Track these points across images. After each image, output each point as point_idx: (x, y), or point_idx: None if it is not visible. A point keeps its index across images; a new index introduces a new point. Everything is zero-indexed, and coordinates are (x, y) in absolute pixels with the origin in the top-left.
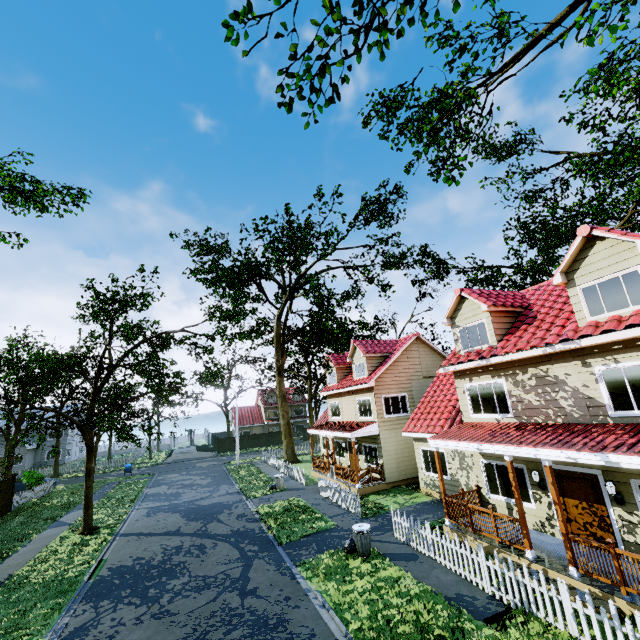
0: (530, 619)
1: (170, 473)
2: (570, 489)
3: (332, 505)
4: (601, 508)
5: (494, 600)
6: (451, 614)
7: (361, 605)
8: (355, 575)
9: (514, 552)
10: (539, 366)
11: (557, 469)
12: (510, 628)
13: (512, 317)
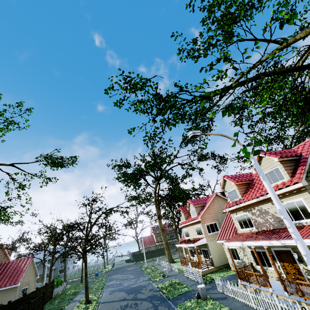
0: None
1: (115, 274)
2: (284, 258)
3: (191, 280)
4: (296, 265)
5: None
6: None
7: None
8: (200, 307)
9: (265, 290)
10: (258, 206)
11: (277, 250)
12: None
13: (246, 185)
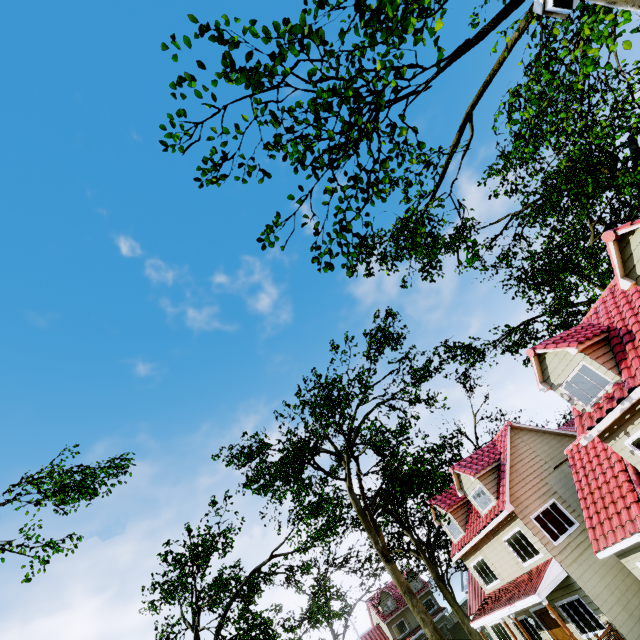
0: None
1: None
2: None
3: None
4: None
5: None
6: None
7: None
8: None
9: None
10: None
11: None
12: None
13: (604, 345)
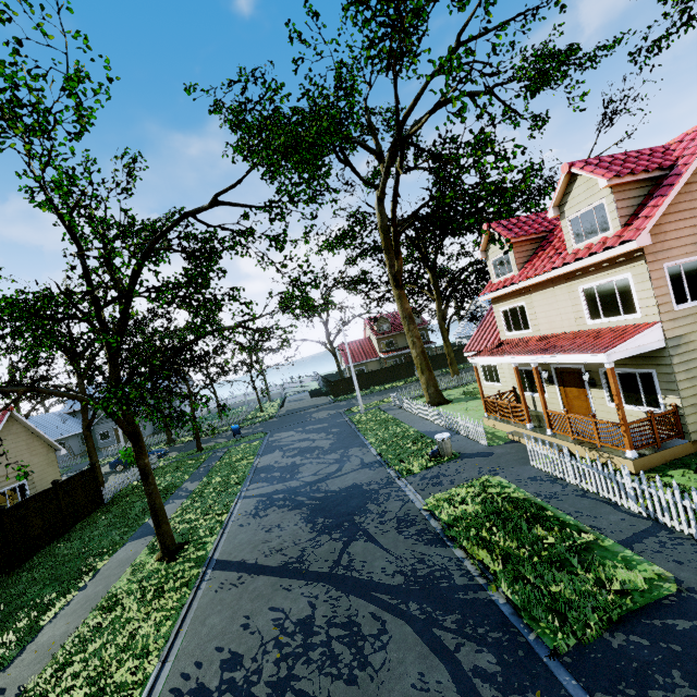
0: None
1: (283, 431)
2: None
3: (591, 500)
4: None
5: None
6: None
7: None
8: None
9: None
10: None
11: None
12: None
13: None
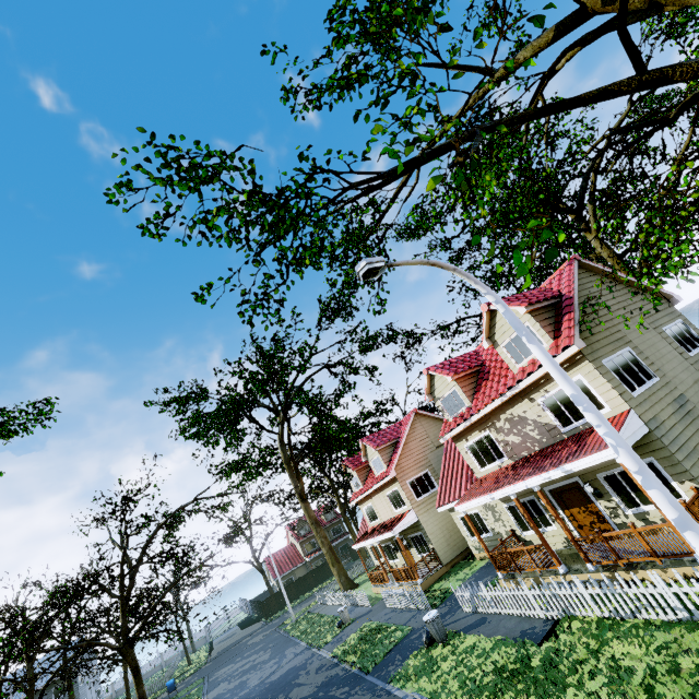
0: (572, 620)
1: (222, 667)
2: (569, 500)
3: (403, 612)
4: (593, 506)
5: (548, 621)
6: (518, 648)
7: (451, 682)
8: (440, 661)
9: (552, 574)
10: (505, 411)
11: (554, 488)
12: (561, 635)
13: (474, 377)
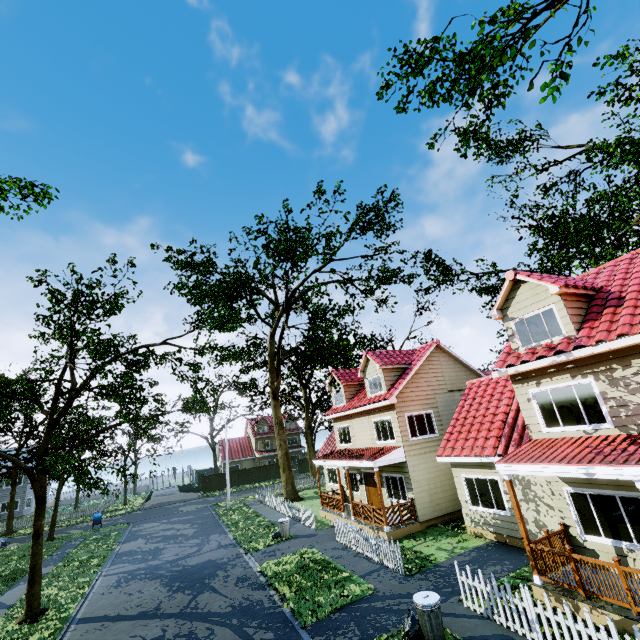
0: None
1: (148, 522)
2: None
3: (359, 557)
4: None
5: None
6: None
7: None
8: None
9: None
10: None
11: None
12: None
13: (584, 302)
